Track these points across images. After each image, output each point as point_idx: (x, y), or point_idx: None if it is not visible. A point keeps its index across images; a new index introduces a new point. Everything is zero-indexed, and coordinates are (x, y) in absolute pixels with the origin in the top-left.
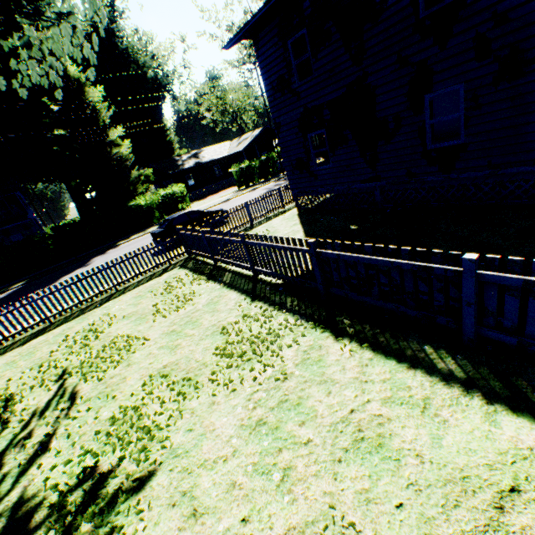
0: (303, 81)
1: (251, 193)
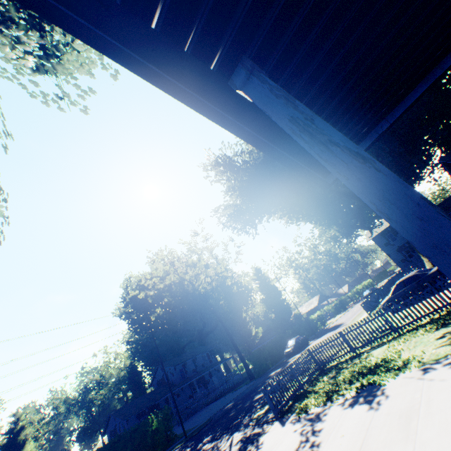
0: (393, 241)
1: (356, 305)
